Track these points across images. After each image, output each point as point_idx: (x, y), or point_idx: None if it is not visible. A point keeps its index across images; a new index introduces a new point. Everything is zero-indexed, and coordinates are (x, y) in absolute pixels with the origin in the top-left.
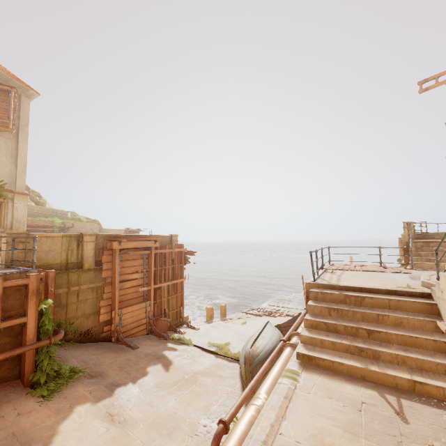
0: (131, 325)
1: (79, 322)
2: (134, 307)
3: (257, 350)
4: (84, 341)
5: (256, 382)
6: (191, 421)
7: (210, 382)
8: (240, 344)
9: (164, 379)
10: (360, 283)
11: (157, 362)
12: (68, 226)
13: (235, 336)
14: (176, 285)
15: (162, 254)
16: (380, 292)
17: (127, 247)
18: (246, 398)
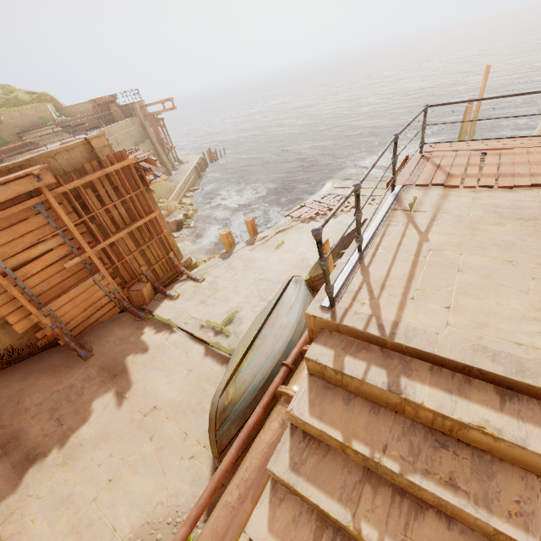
0: (83, 314)
1: None
2: (73, 293)
3: (237, 390)
4: (8, 366)
5: (190, 527)
6: (116, 540)
7: (174, 429)
8: (255, 308)
9: (111, 426)
10: (473, 321)
11: (111, 387)
12: None
13: (253, 288)
14: (146, 226)
15: (80, 188)
16: (540, 396)
17: None
18: None
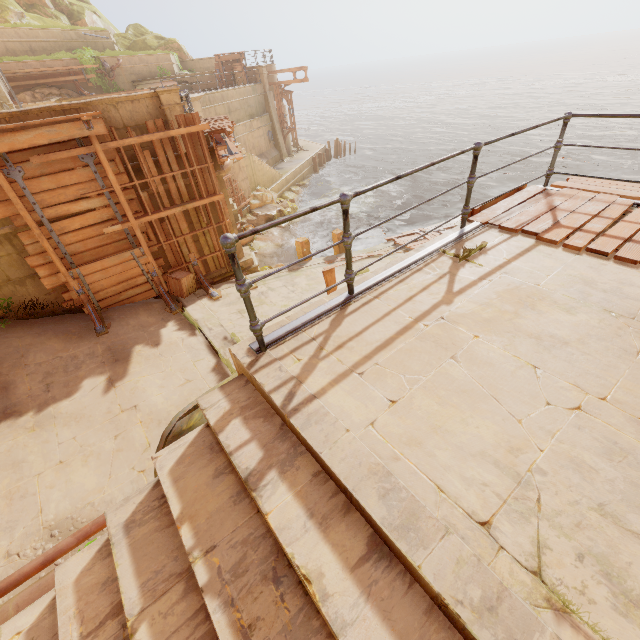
0: (114, 288)
1: (9, 291)
2: (107, 262)
3: (203, 418)
4: (29, 318)
5: (77, 540)
6: (38, 521)
7: (141, 436)
8: None
9: (88, 410)
10: (408, 432)
11: (107, 370)
12: (111, 66)
13: None
14: (206, 209)
15: (135, 148)
16: (415, 575)
17: (7, 148)
18: (16, 584)
